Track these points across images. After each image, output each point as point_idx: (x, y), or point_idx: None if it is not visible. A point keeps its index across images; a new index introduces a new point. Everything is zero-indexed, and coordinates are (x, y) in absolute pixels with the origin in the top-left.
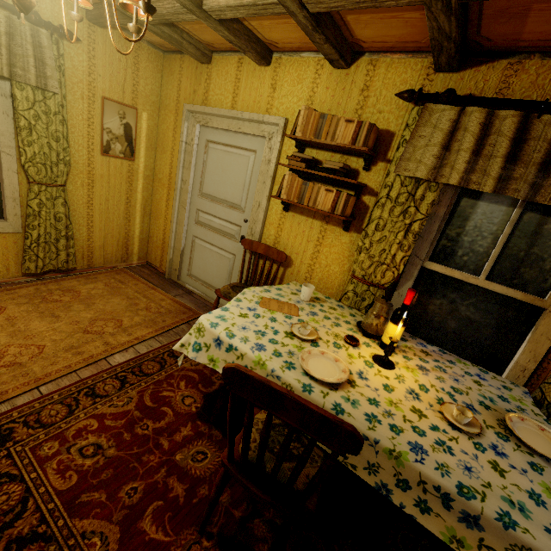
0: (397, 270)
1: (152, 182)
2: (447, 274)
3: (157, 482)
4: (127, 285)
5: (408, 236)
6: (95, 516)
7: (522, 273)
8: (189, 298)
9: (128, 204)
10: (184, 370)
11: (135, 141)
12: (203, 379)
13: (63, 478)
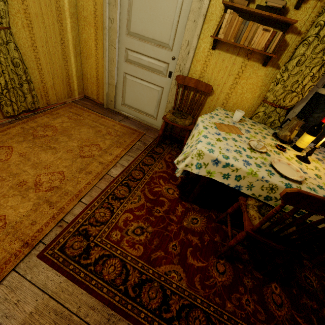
0: (302, 96)
1: (77, 20)
2: None
3: (183, 239)
4: (84, 116)
5: (321, 70)
6: (165, 263)
7: None
8: (129, 121)
9: (63, 45)
10: (157, 173)
11: None
12: (170, 176)
13: (135, 249)
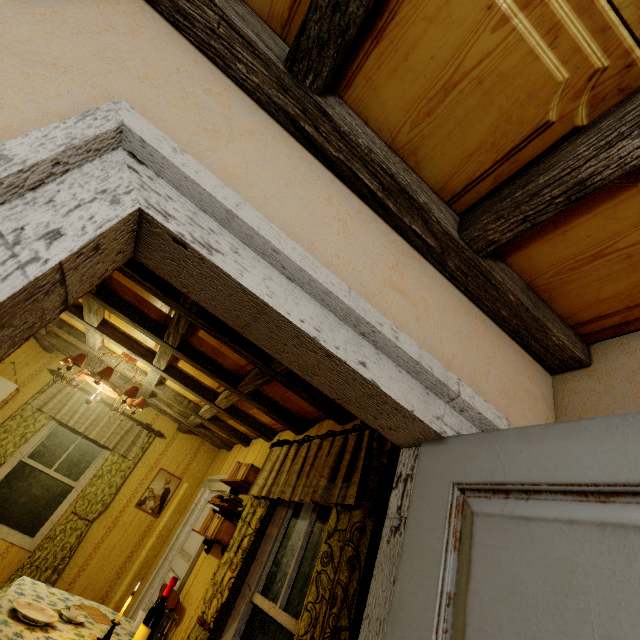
0: (222, 597)
1: (164, 542)
2: (261, 606)
3: None
4: None
5: (239, 552)
6: None
7: (304, 594)
8: None
9: (129, 558)
10: None
11: (167, 502)
12: None
13: None
